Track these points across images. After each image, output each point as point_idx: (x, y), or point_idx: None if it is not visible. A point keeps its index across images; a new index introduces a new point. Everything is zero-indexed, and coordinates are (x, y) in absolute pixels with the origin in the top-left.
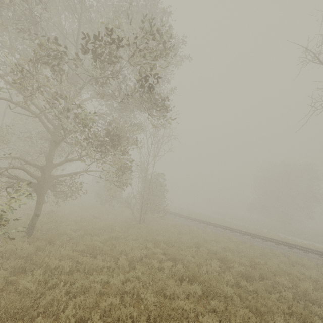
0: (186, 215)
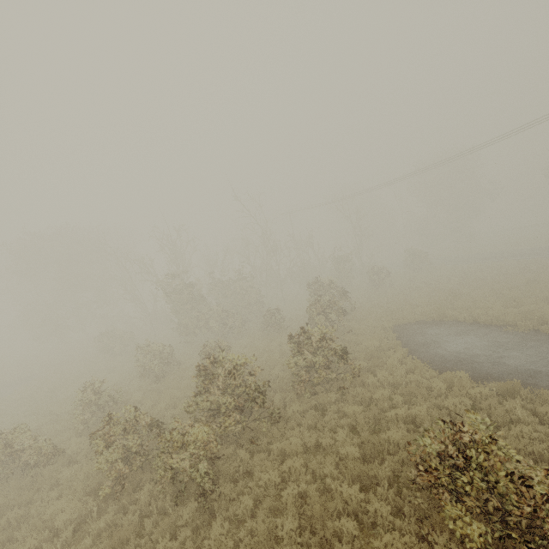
0: None
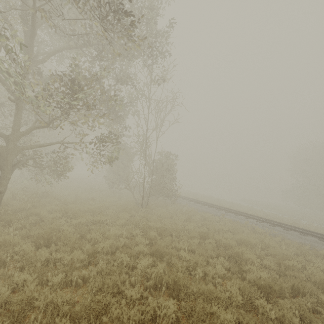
0: (205, 201)
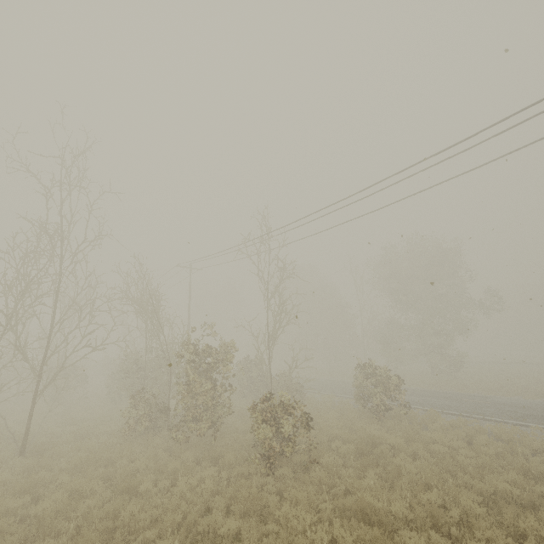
0: None
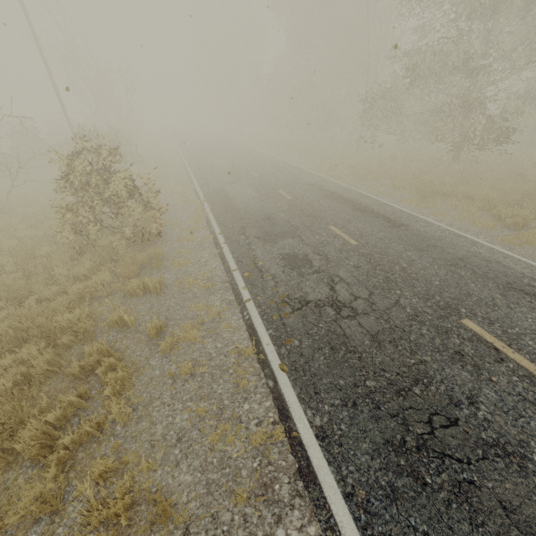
0: None
